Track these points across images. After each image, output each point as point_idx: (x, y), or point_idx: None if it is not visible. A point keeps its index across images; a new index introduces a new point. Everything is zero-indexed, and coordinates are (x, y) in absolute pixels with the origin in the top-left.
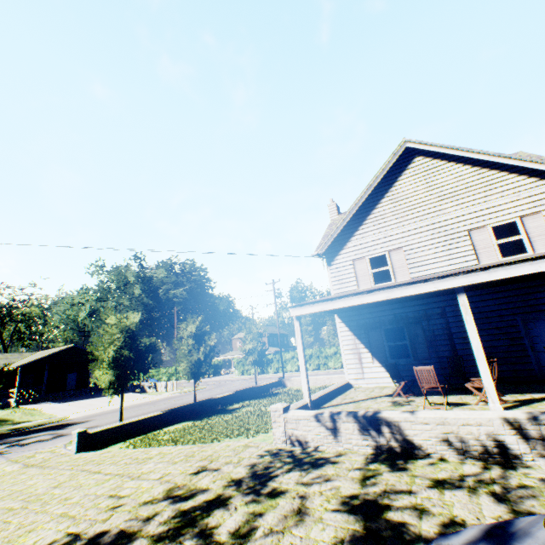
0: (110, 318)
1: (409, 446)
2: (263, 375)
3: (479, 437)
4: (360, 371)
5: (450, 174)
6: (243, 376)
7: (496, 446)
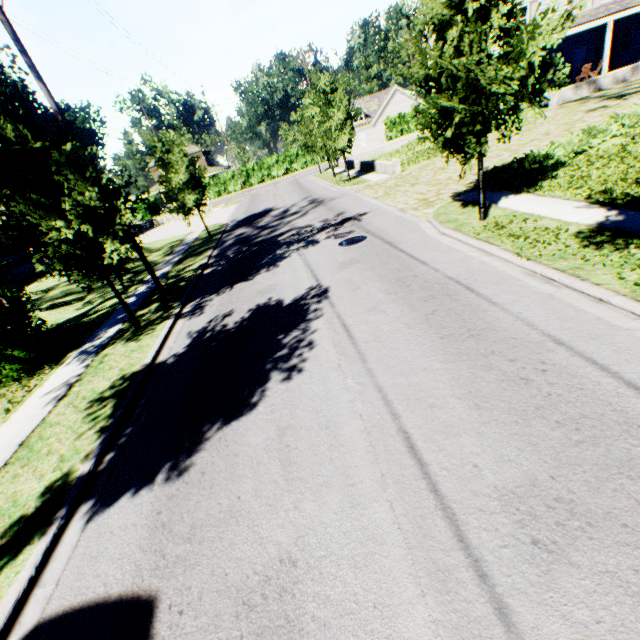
0: (325, 78)
1: (600, 88)
2: (257, 187)
3: (620, 77)
4: None
5: None
6: (230, 195)
7: (623, 79)
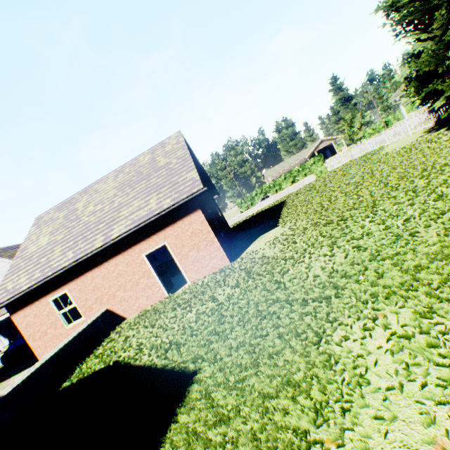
0: None
1: None
2: None
3: None
4: (3, 344)
5: (3, 264)
6: None
7: None
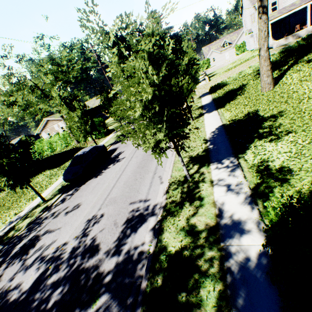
0: None
1: (299, 36)
2: None
3: (310, 30)
4: None
5: None
6: None
7: None
